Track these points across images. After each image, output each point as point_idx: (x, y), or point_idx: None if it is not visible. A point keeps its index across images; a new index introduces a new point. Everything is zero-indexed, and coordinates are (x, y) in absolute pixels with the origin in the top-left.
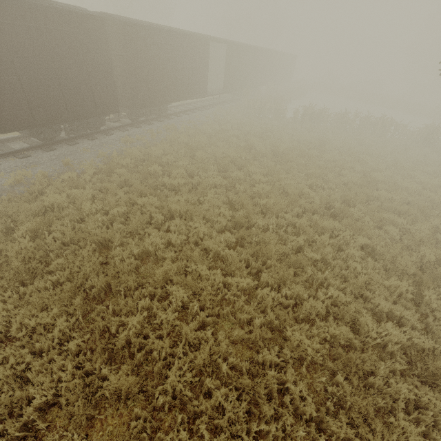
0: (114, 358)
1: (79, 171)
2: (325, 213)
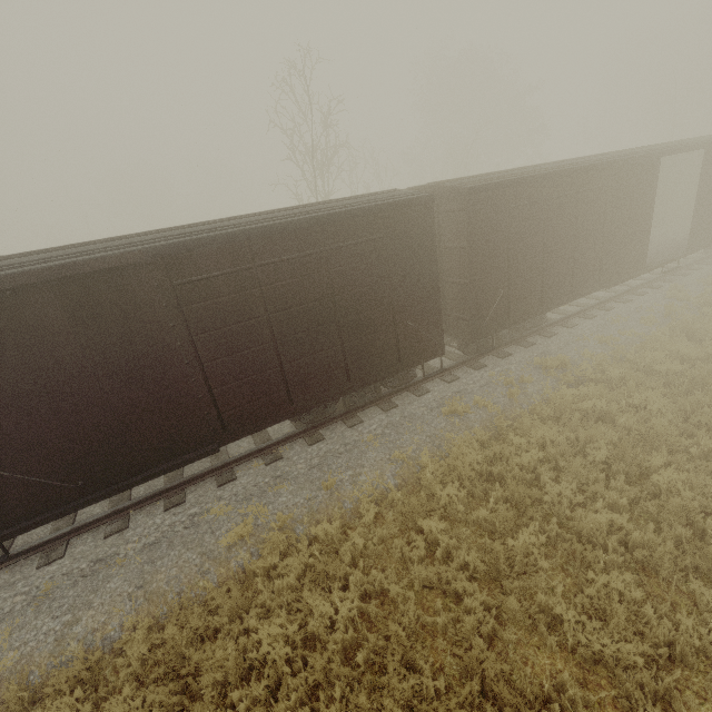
0: None
1: (349, 505)
2: None
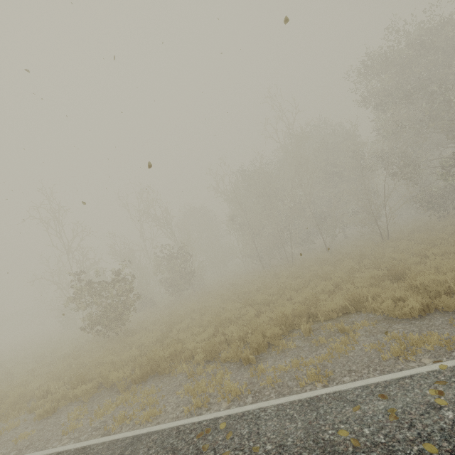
0: None
1: None
2: None
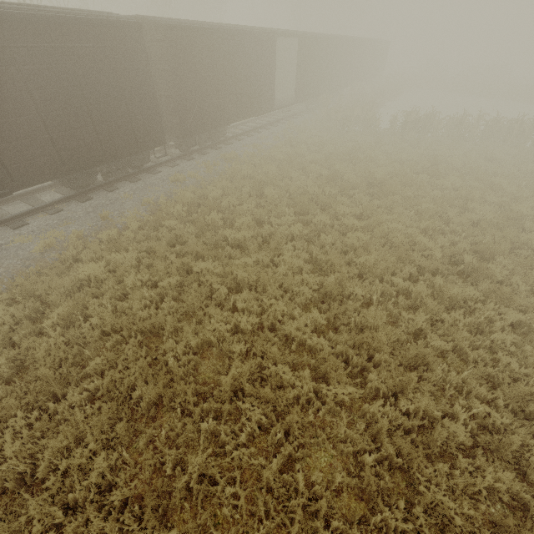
0: (171, 512)
1: (121, 226)
2: (449, 271)
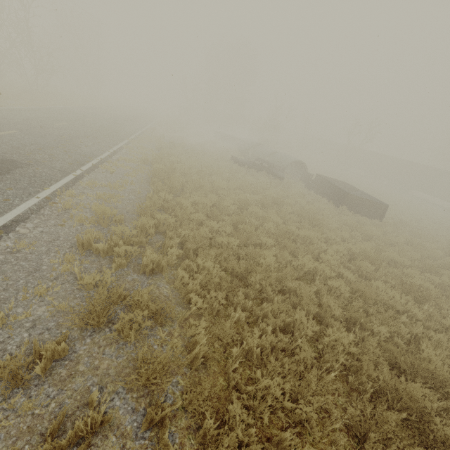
0: None
1: None
2: None
